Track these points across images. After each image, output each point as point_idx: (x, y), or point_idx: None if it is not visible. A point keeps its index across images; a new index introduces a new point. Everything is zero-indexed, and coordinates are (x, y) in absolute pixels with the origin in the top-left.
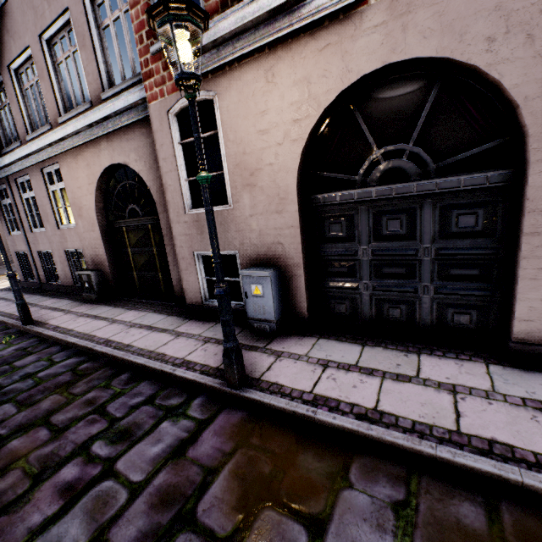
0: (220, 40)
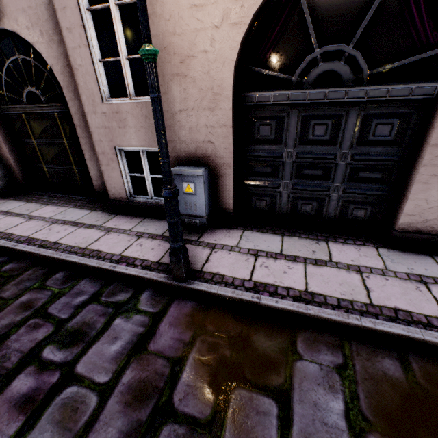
0: None
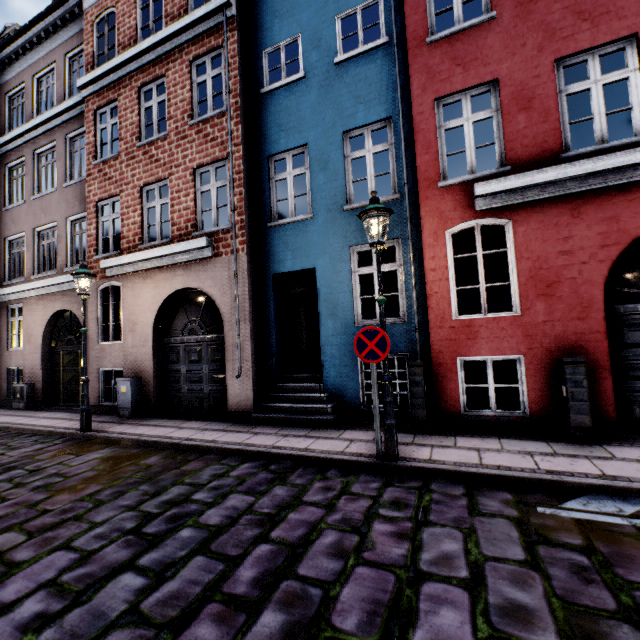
0: (123, 264)
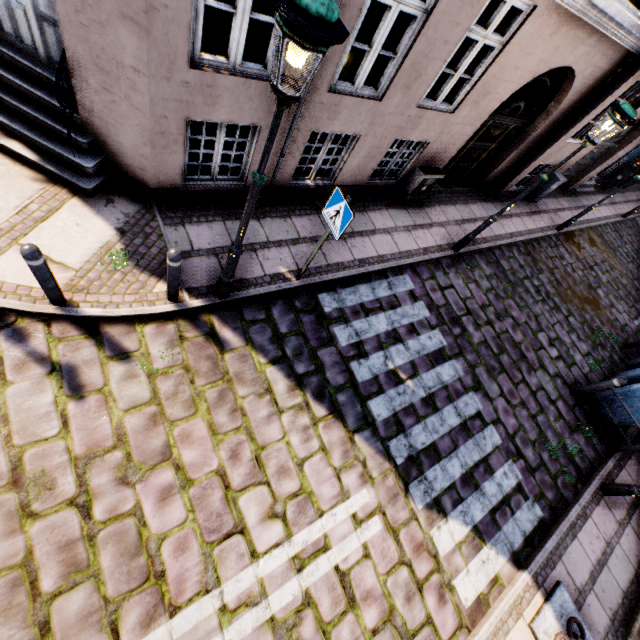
0: None
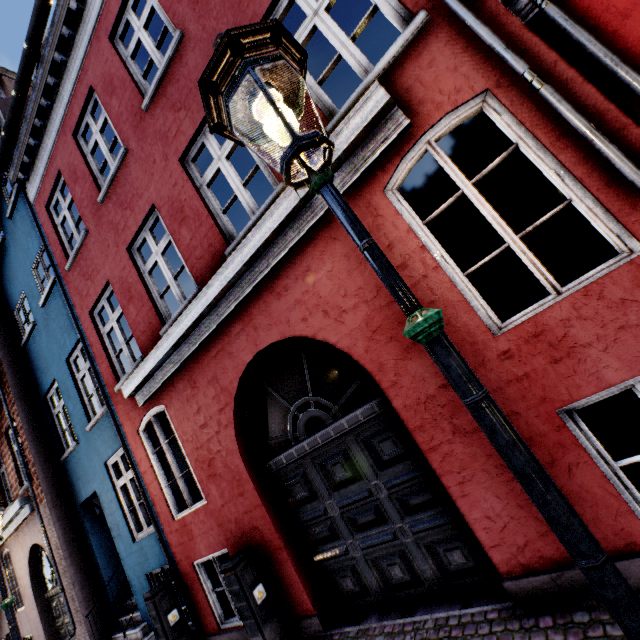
0: None
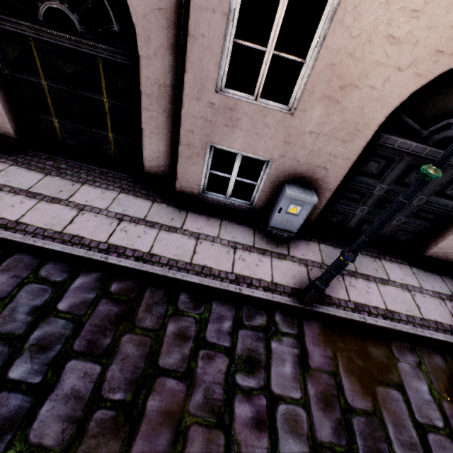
0: None
